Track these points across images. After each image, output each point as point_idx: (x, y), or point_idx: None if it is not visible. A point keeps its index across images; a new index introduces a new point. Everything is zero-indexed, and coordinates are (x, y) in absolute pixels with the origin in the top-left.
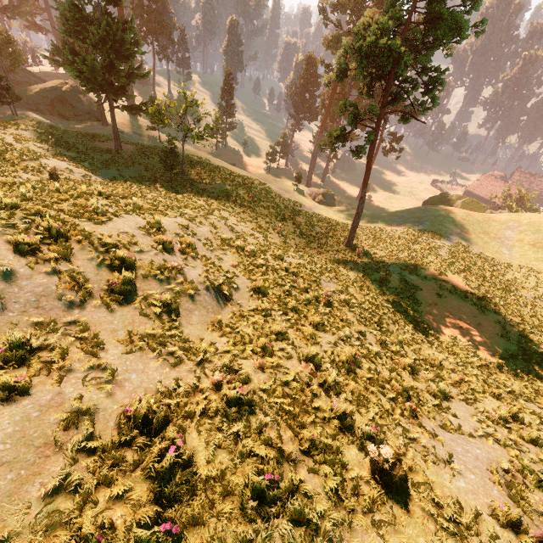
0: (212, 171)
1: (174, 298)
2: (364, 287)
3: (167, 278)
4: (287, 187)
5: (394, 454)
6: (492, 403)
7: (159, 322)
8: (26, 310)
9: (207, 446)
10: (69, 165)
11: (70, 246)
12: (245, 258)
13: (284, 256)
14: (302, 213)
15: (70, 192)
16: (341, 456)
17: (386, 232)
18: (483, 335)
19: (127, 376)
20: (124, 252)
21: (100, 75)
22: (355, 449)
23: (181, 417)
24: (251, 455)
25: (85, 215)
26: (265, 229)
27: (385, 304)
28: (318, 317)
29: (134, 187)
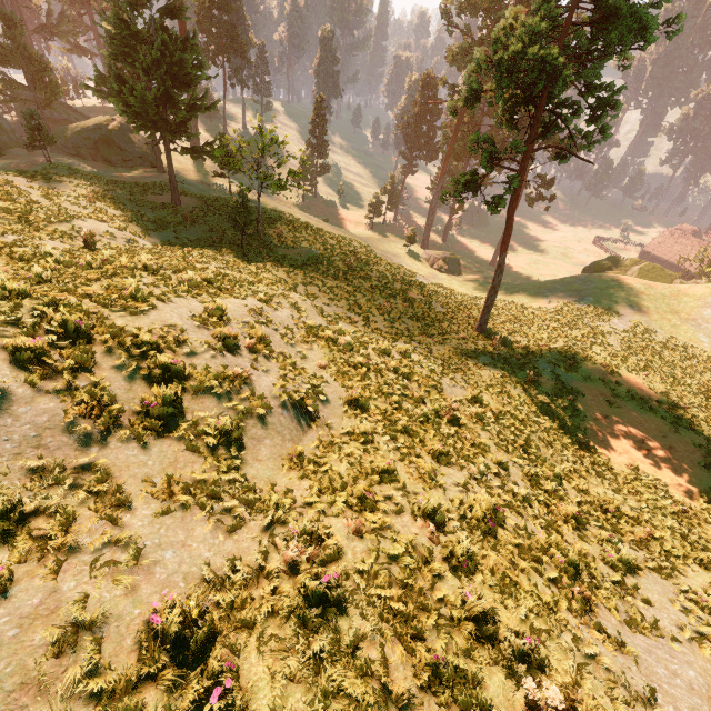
0: (297, 231)
1: (235, 422)
2: (503, 392)
3: (227, 392)
4: (396, 249)
5: (564, 695)
6: (698, 575)
7: (212, 461)
8: (21, 452)
9: (272, 680)
10: (111, 227)
11: (93, 350)
12: (338, 354)
13: (392, 349)
14: (416, 285)
15: (106, 266)
16: (479, 688)
17: (532, 310)
18: (677, 465)
19: (159, 555)
20: (168, 356)
21: (153, 108)
22: (500, 674)
23: (235, 626)
24: (340, 694)
25: (119, 303)
26: (367, 309)
27: (534, 417)
28: (440, 444)
29: (193, 256)
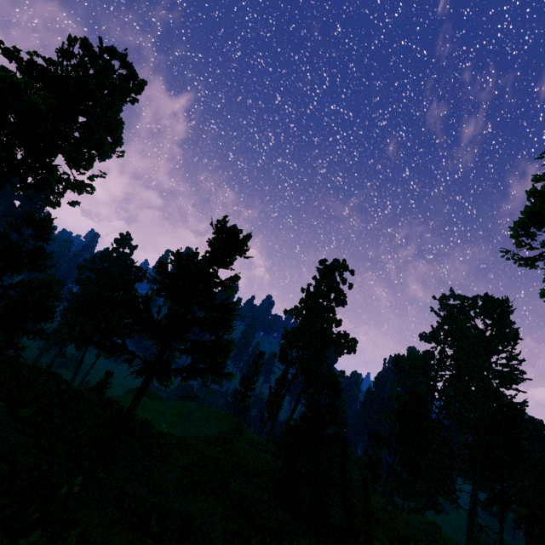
0: None
1: None
2: None
3: None
4: None
5: None
6: None
7: None
8: None
9: None
10: None
11: None
12: None
13: None
14: None
15: None
16: None
17: None
18: None
19: None
20: None
21: None
22: None
23: None
24: None
25: None
26: None
27: None
28: None
29: None
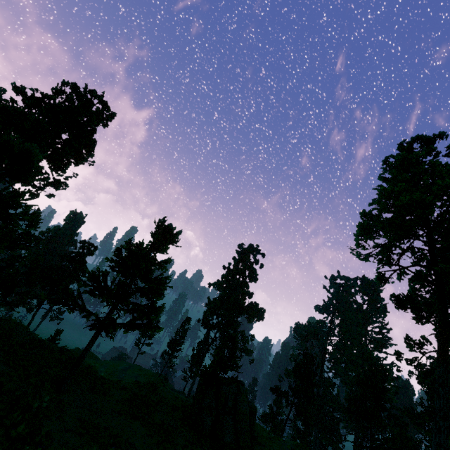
0: None
1: None
2: None
3: None
4: None
5: None
6: None
7: None
8: None
9: None
10: None
11: None
12: None
13: None
14: None
15: None
16: None
17: None
18: None
19: None
20: None
21: None
22: None
23: None
24: None
25: None
26: None
27: None
28: None
29: None
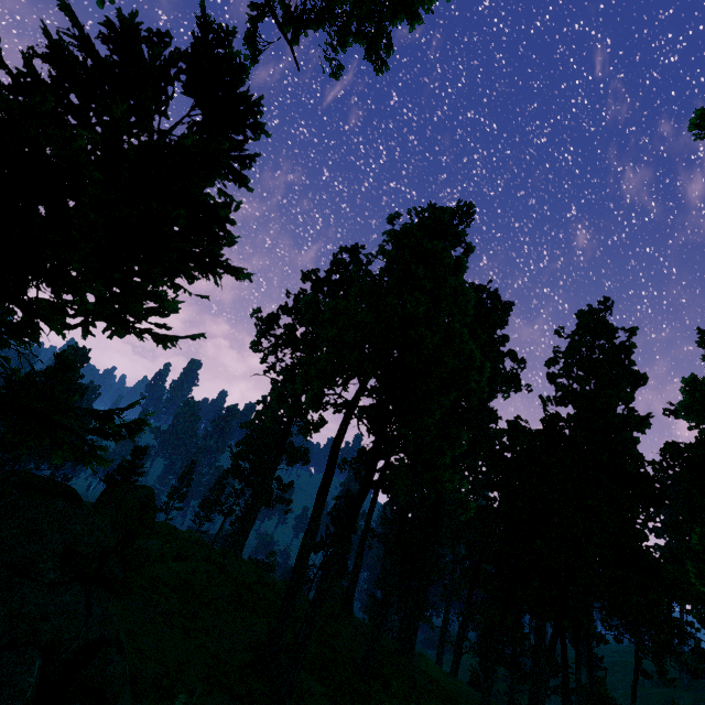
0: None
1: None
2: None
3: None
4: None
5: None
6: None
7: None
8: None
9: None
10: None
11: None
12: None
13: None
14: None
15: None
16: None
17: None
18: None
19: None
20: None
21: None
22: None
23: None
24: None
25: None
26: None
27: None
28: None
29: None
